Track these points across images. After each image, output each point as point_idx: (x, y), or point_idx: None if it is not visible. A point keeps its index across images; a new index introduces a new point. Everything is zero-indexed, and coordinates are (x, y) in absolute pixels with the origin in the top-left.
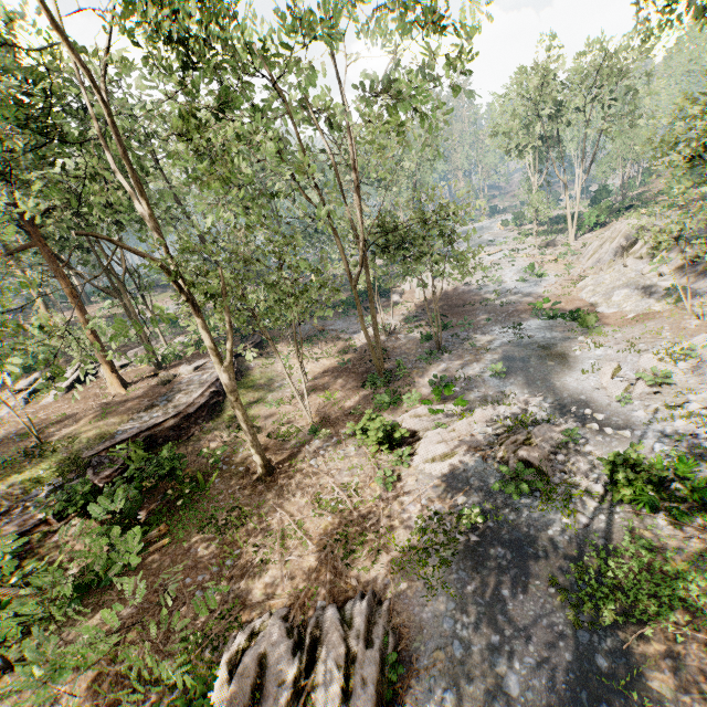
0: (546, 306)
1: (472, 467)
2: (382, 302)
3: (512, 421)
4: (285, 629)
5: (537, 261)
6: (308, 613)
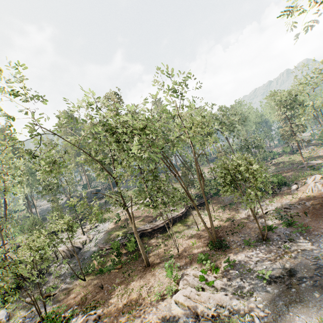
0: None
1: (183, 319)
2: (283, 189)
3: (229, 313)
4: (95, 317)
5: None
6: (104, 320)
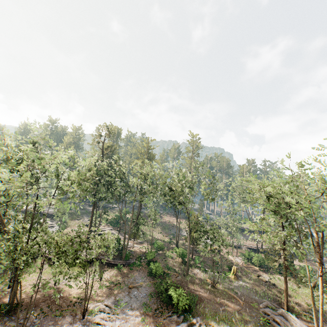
0: None
1: None
2: (173, 317)
3: None
4: None
5: None
6: None
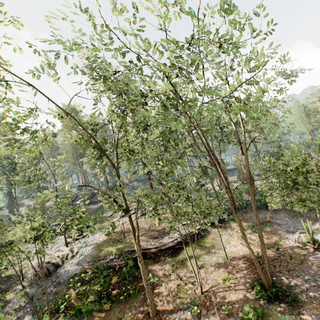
0: None
1: None
2: None
3: None
4: None
5: None
6: None
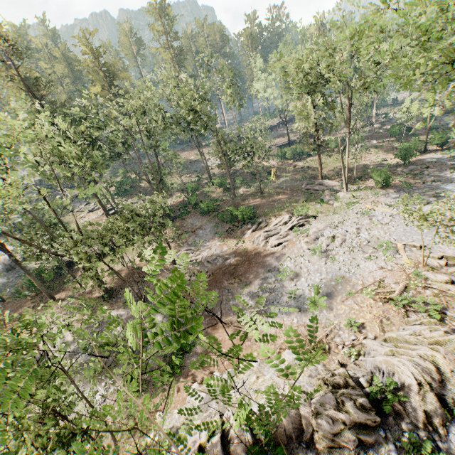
0: (219, 337)
1: None
2: (244, 228)
3: None
4: None
5: (381, 280)
6: None
